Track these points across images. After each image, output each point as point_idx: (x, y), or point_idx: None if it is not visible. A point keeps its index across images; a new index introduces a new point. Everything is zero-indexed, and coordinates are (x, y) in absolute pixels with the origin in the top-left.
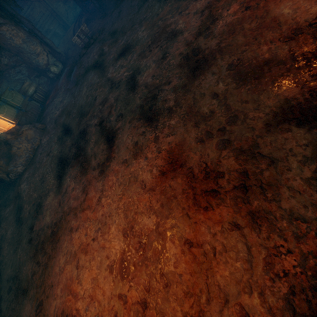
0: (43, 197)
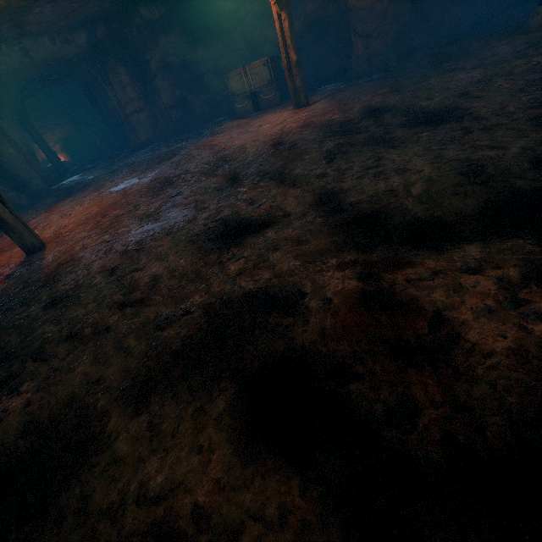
0: (395, 93)
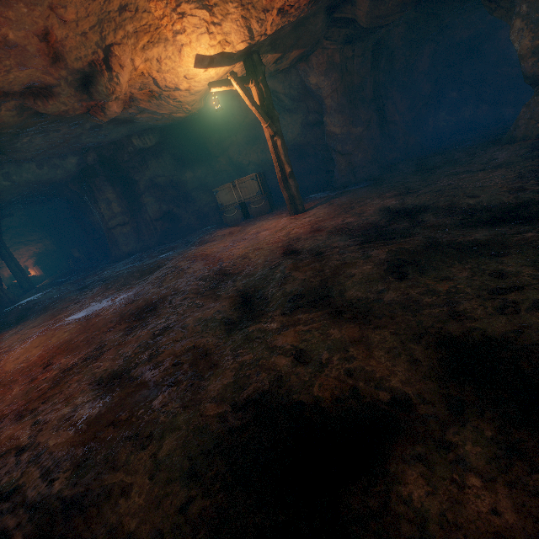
0: (411, 195)
